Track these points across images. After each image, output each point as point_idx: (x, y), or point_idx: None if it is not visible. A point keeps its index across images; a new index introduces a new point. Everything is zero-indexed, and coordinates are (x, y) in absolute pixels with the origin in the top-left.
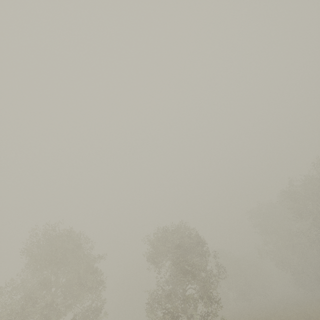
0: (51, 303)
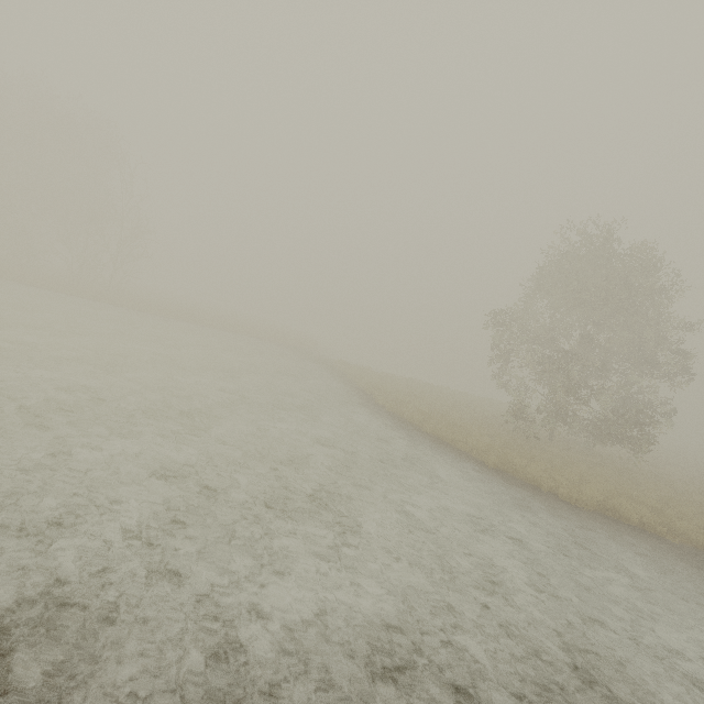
0: (598, 369)
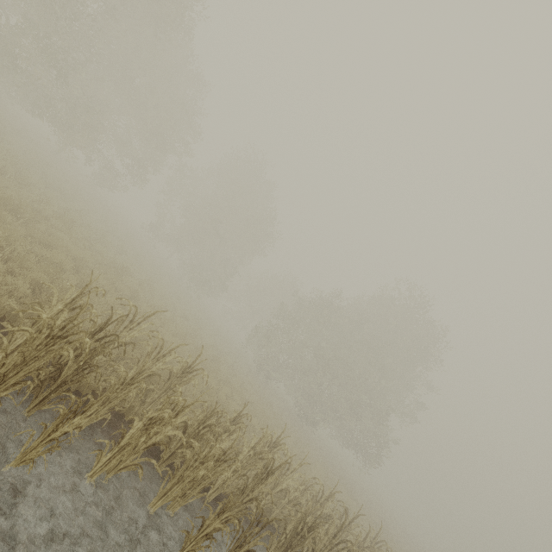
0: None
